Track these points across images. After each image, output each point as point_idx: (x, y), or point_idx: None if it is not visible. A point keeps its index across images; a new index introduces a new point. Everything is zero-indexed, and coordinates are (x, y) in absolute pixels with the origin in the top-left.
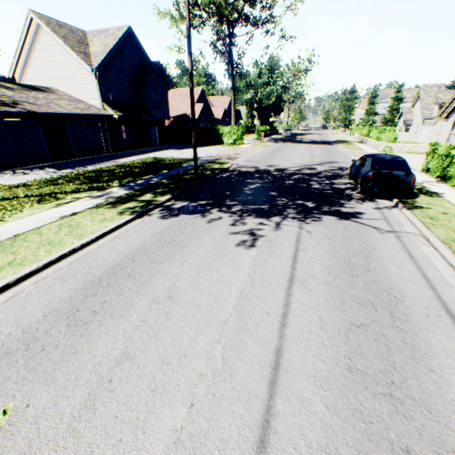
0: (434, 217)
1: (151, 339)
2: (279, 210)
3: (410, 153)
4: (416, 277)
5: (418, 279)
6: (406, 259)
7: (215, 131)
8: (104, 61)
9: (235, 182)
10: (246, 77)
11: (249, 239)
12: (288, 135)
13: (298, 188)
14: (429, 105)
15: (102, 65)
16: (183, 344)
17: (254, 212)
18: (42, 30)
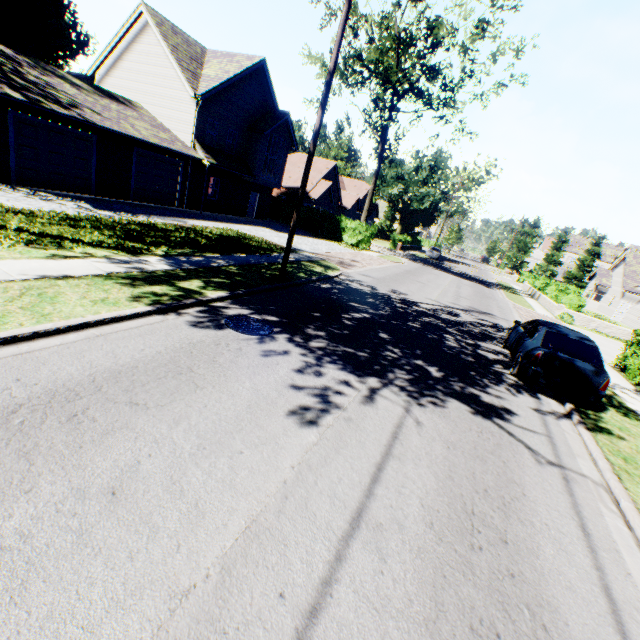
0: (631, 457)
1: (6, 596)
2: (383, 366)
3: (598, 333)
4: (590, 587)
5: (594, 592)
6: (575, 534)
7: (336, 221)
8: (215, 90)
9: (335, 300)
10: (399, 166)
11: (316, 406)
12: (434, 256)
13: (425, 338)
14: (637, 274)
15: (210, 93)
16: (64, 634)
17: (342, 359)
18: (149, 30)
